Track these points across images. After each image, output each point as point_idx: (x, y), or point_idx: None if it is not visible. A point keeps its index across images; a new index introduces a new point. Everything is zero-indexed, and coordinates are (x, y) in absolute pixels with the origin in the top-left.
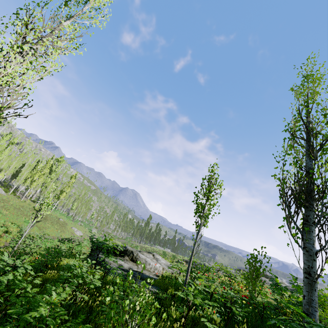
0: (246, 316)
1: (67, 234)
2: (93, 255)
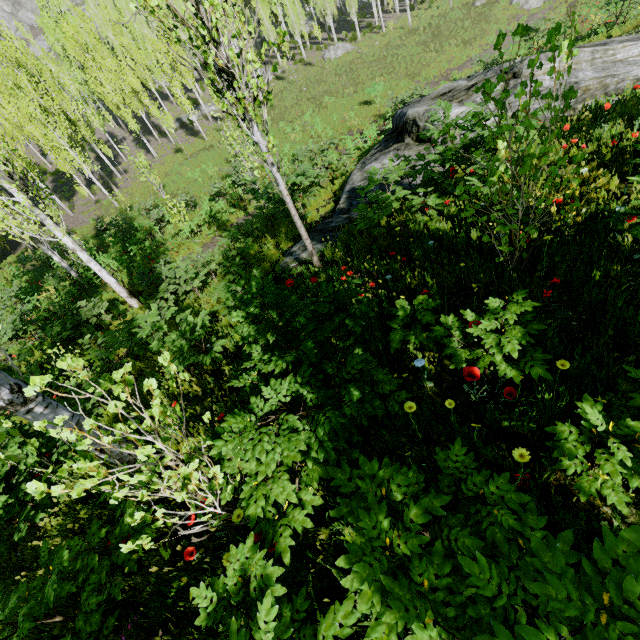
0: None
1: (496, 32)
2: None
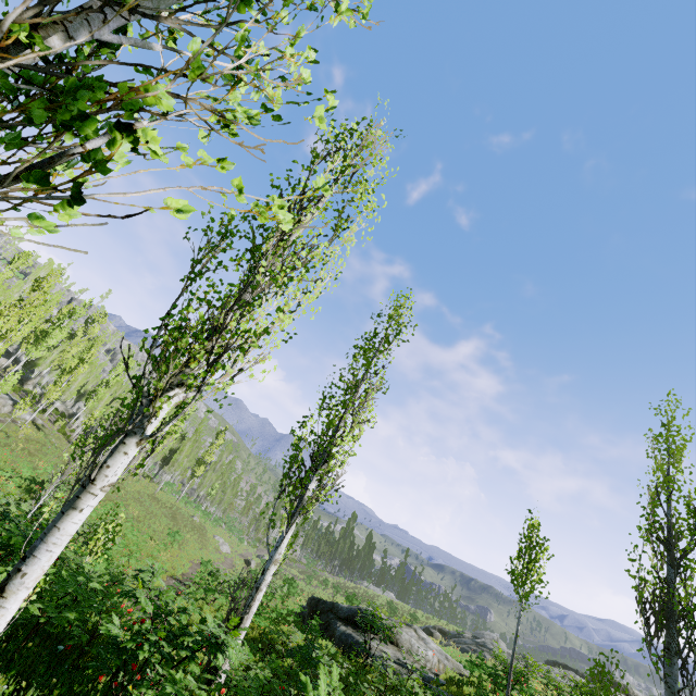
0: None
1: (211, 552)
2: (324, 624)
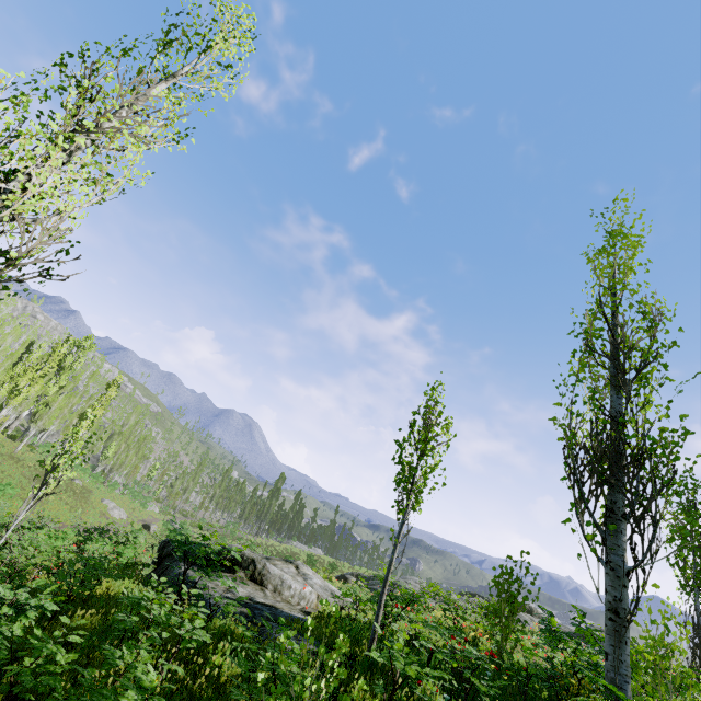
0: (495, 696)
1: (92, 516)
2: (164, 568)
